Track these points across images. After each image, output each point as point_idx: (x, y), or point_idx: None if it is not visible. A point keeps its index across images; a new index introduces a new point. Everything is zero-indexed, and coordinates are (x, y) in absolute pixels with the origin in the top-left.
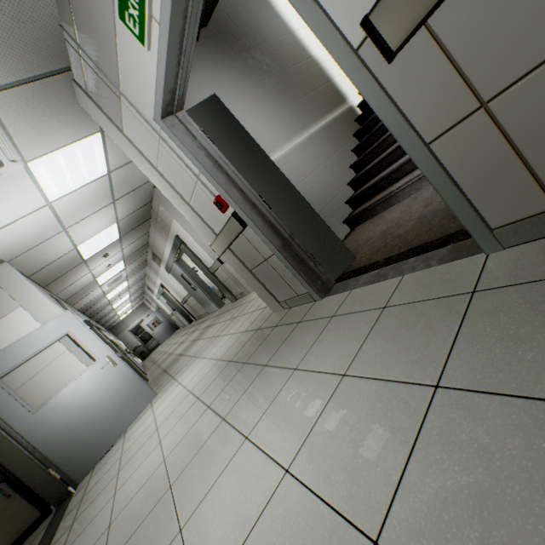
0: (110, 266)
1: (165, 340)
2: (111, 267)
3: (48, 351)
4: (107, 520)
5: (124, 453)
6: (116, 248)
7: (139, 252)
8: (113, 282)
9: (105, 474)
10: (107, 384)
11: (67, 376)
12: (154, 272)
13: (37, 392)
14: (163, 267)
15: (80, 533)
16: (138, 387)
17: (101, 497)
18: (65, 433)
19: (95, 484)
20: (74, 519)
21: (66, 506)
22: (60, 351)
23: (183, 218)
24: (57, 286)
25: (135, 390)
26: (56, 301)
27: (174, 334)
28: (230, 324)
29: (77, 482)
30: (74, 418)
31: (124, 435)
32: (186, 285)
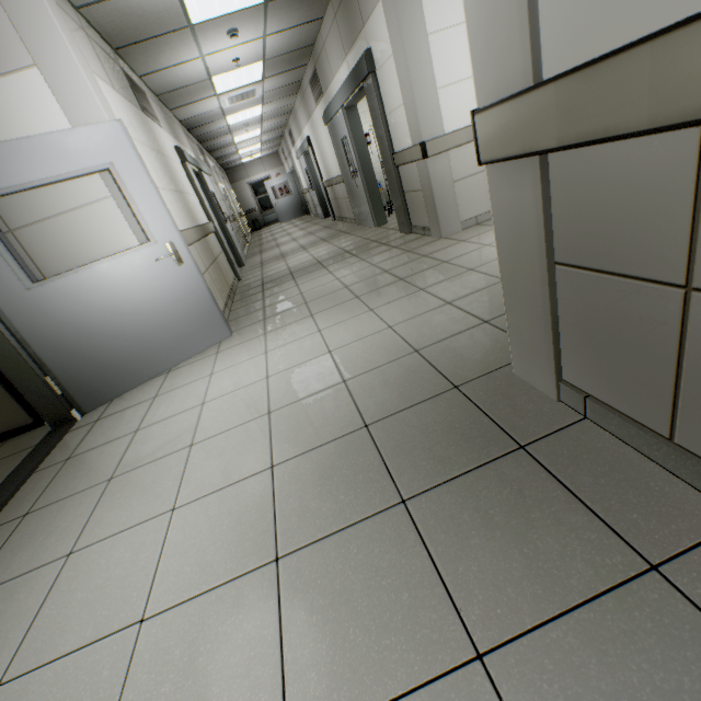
0: (237, 64)
1: (287, 220)
2: (240, 67)
3: (79, 183)
4: (11, 648)
5: (141, 431)
6: (253, 25)
7: (292, 58)
8: (239, 98)
9: (105, 446)
10: (159, 289)
11: (106, 243)
12: (305, 110)
13: (57, 247)
14: (321, 110)
15: None
16: (206, 314)
17: (65, 518)
18: (78, 338)
19: (89, 452)
20: (31, 507)
21: (55, 444)
22: (100, 193)
23: (400, 7)
24: (140, 59)
25: (201, 316)
26: (131, 88)
27: (301, 219)
28: (387, 289)
29: (84, 410)
30: (95, 321)
31: (166, 375)
32: (343, 161)
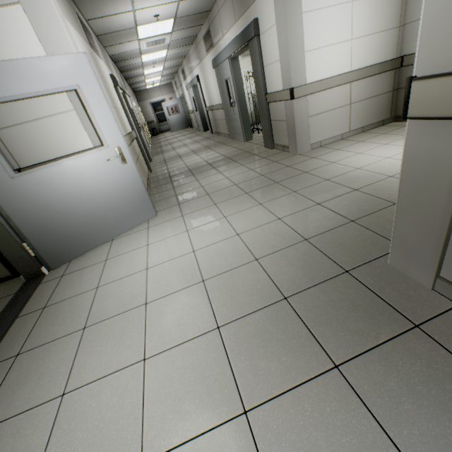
0: (156, 18)
1: (176, 130)
2: (158, 21)
3: (49, 98)
4: None
5: (101, 288)
6: None
7: (194, 19)
8: (153, 43)
9: (73, 298)
10: (109, 181)
11: (68, 144)
12: (197, 56)
13: (30, 144)
14: (210, 57)
15: (5, 418)
16: (140, 200)
17: (52, 360)
18: (48, 215)
19: (61, 303)
20: (21, 348)
21: (31, 294)
22: (65, 107)
23: None
24: (89, 7)
25: (137, 201)
26: (83, 28)
27: (186, 130)
28: (268, 189)
29: (51, 268)
30: (61, 203)
31: (111, 243)
32: (225, 95)
